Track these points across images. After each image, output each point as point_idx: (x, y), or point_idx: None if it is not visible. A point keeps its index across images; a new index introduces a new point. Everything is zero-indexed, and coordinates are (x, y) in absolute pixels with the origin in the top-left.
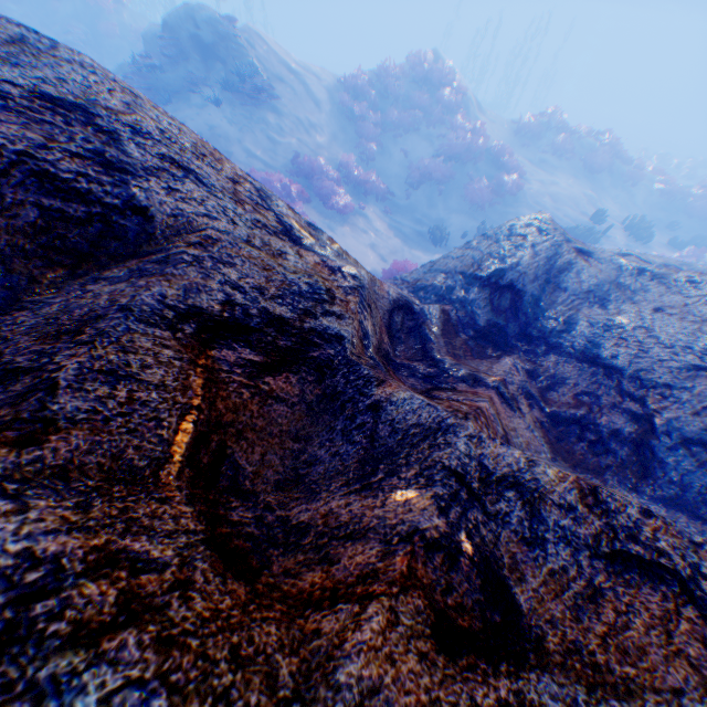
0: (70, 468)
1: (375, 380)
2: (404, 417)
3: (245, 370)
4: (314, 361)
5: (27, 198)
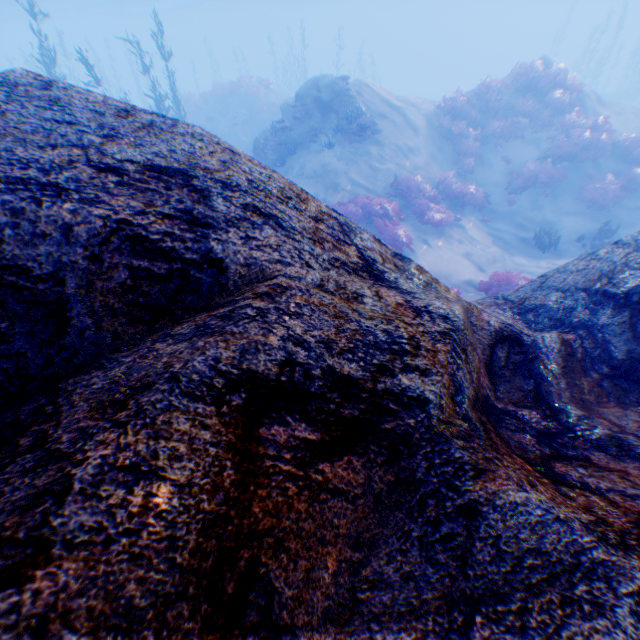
0: (49, 615)
1: (469, 467)
2: (515, 533)
3: (295, 453)
4: (385, 435)
5: (121, 261)
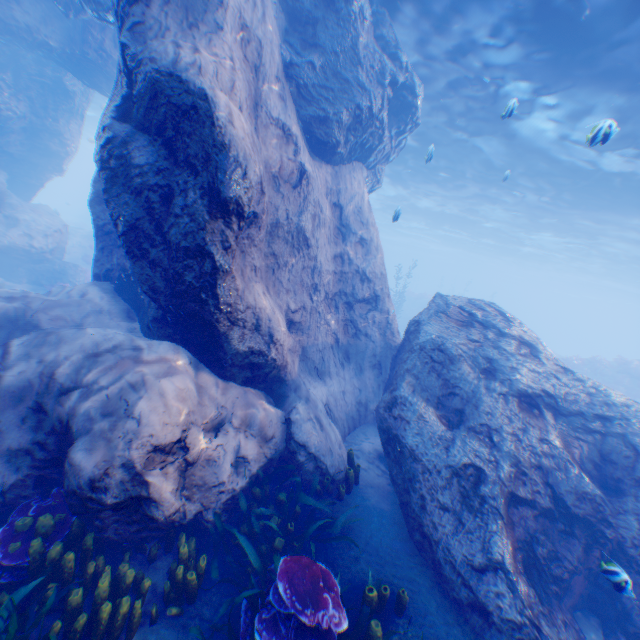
0: None
1: None
2: None
3: None
4: None
5: None
